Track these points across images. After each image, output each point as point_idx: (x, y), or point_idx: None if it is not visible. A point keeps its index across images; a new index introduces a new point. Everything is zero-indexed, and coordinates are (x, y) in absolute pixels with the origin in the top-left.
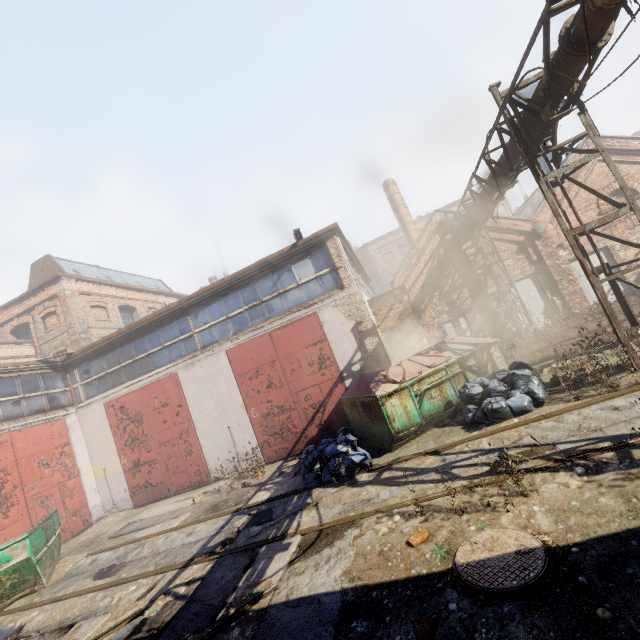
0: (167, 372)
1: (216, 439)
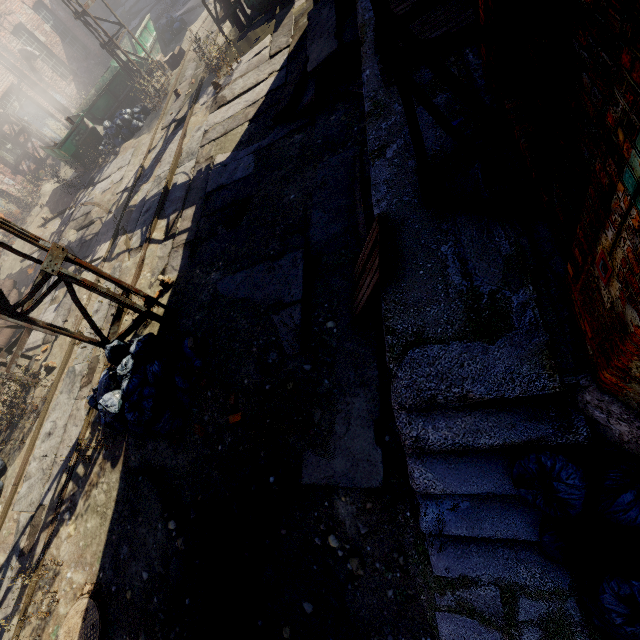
0: None
1: None
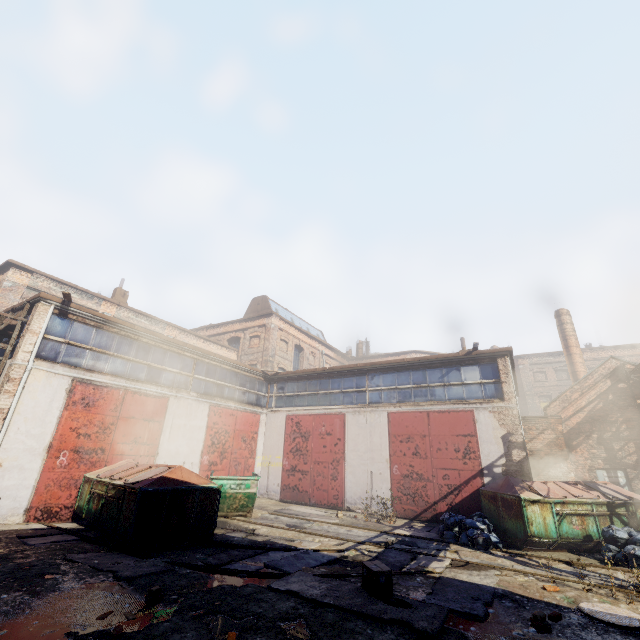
0: (338, 410)
1: (358, 477)
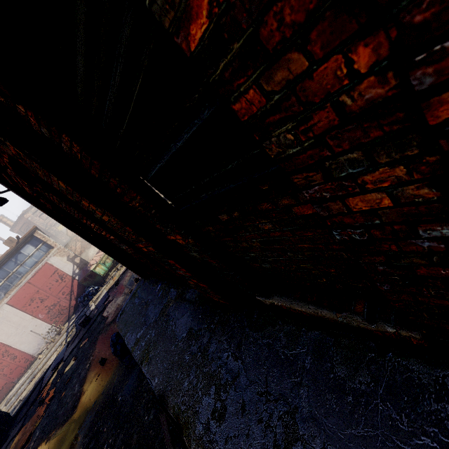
0: None
1: (27, 340)
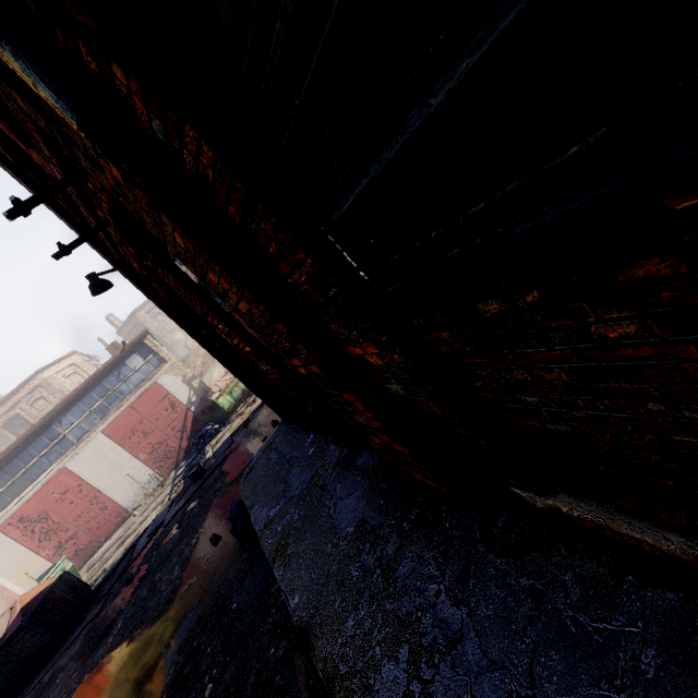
0: (55, 471)
1: (122, 487)
